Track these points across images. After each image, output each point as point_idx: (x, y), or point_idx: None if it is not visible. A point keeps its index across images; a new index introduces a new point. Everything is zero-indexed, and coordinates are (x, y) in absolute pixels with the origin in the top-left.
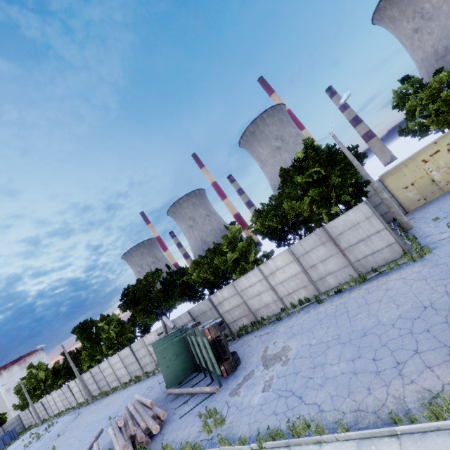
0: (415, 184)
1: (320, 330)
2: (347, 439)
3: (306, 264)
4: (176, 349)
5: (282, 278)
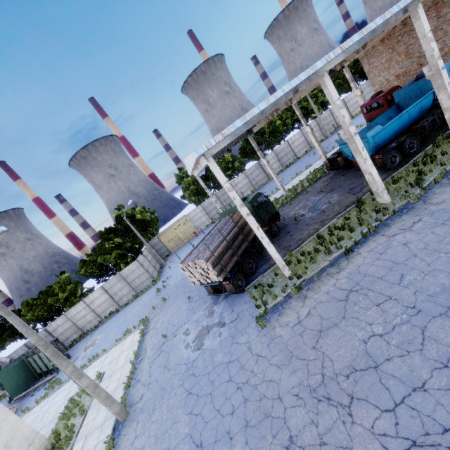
0: (173, 239)
1: (113, 325)
2: (106, 353)
3: (112, 293)
4: (18, 371)
5: (98, 303)
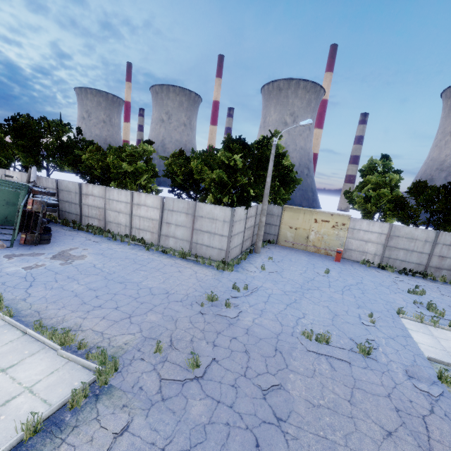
0: (298, 230)
1: (115, 263)
2: (3, 320)
3: (166, 218)
4: (10, 198)
5: (143, 214)
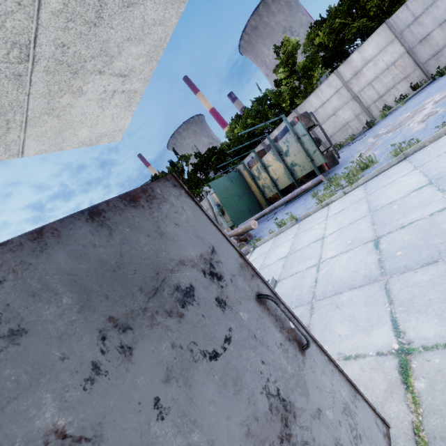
0: None
1: None
2: None
3: (413, 38)
4: (237, 190)
5: (371, 75)
